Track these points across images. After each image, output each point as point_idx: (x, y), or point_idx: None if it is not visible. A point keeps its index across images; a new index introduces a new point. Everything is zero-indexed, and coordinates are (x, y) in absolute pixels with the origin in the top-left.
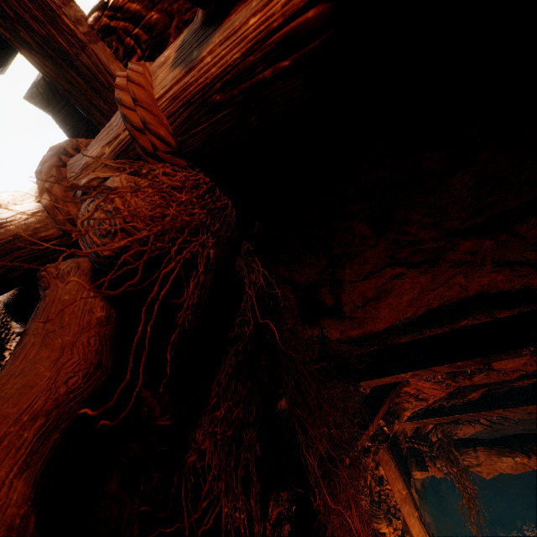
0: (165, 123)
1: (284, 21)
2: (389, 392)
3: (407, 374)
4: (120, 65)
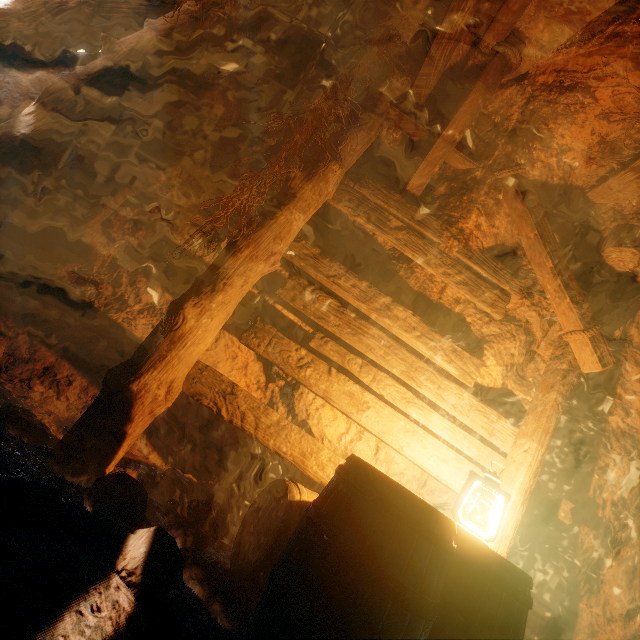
0: None
1: None
2: (481, 73)
3: (454, 6)
4: None
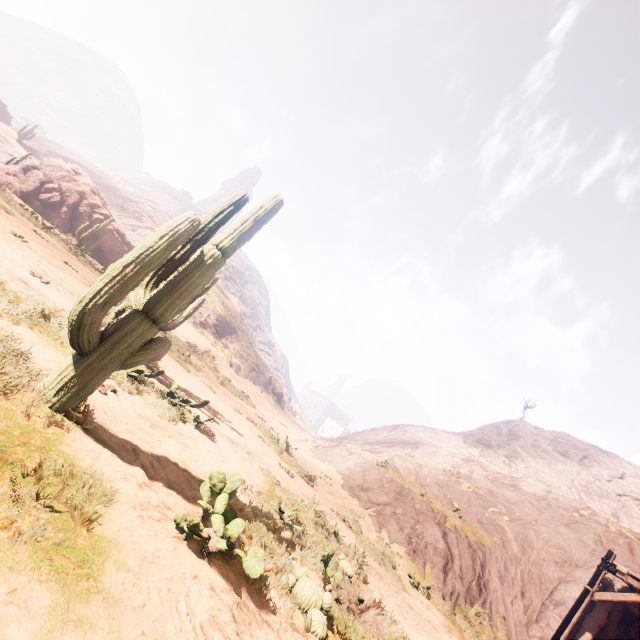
0: None
1: None
2: None
3: None
4: None
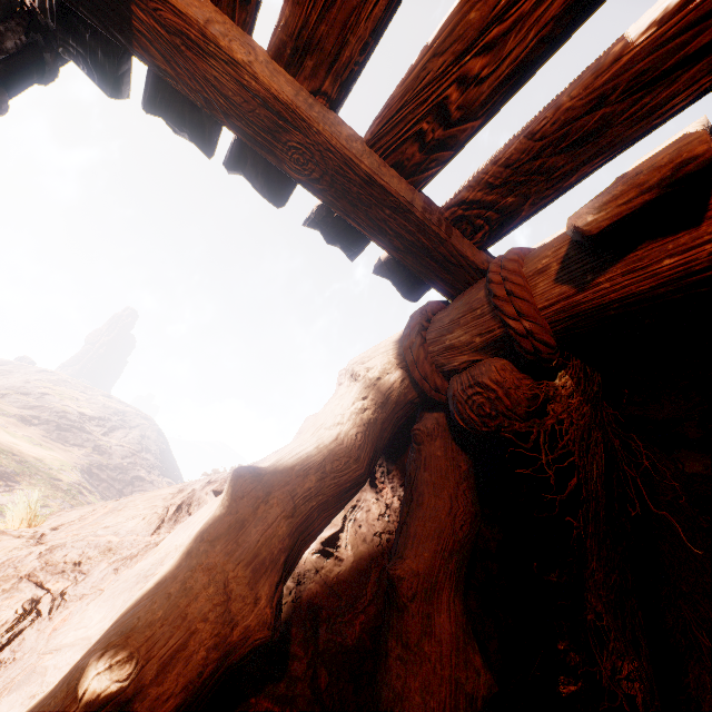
0: (547, 329)
1: (710, 266)
2: None
3: None
4: (466, 242)
